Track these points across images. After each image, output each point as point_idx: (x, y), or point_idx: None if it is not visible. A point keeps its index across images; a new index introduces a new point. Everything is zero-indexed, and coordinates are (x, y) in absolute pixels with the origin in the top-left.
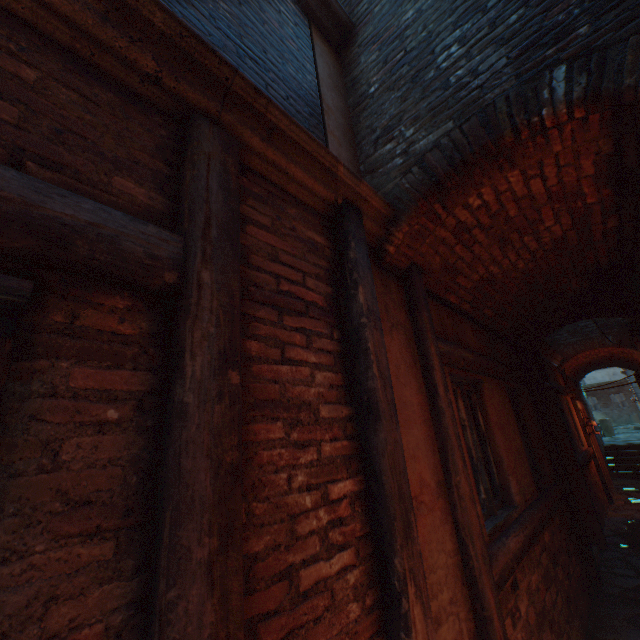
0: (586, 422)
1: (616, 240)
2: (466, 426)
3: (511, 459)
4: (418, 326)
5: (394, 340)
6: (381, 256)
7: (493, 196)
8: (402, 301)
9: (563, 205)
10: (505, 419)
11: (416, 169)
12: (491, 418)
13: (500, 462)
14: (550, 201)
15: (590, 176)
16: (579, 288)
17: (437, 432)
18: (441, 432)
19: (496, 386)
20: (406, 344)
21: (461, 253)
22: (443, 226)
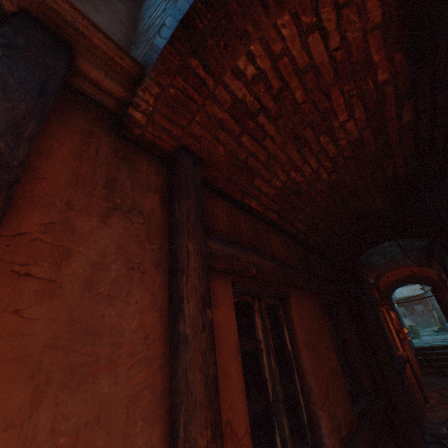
0: (399, 329)
1: (413, 142)
2: (262, 350)
3: (323, 385)
4: (175, 216)
5: (111, 227)
6: (123, 123)
7: (269, 62)
8: (159, 186)
9: (353, 86)
10: (318, 335)
11: (168, 18)
12: (299, 336)
13: (309, 392)
14: (338, 79)
15: (378, 27)
16: (382, 207)
17: (172, 377)
18: (177, 378)
19: (308, 299)
20: (145, 237)
21: (252, 148)
22: (215, 101)
